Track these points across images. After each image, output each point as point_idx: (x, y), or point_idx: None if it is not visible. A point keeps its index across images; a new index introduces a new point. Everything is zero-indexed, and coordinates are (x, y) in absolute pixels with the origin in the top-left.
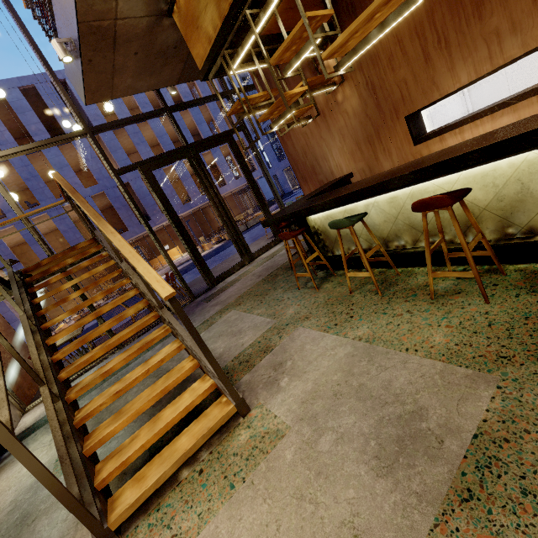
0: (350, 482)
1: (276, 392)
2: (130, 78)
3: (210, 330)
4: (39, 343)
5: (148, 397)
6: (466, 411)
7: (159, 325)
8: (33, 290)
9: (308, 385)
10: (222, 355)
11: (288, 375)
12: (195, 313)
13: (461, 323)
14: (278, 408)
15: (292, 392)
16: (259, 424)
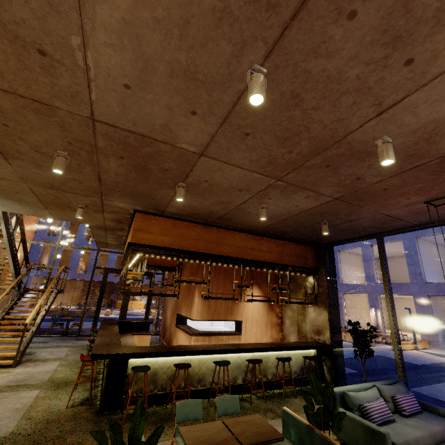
0: (3, 380)
1: (24, 368)
2: (114, 247)
3: (52, 349)
4: (3, 315)
5: (3, 346)
6: (32, 382)
7: (52, 337)
8: (21, 297)
9: (30, 370)
10: (38, 356)
11: (33, 367)
12: (65, 341)
13: (68, 376)
14: (19, 370)
15: (26, 369)
16: (11, 370)
